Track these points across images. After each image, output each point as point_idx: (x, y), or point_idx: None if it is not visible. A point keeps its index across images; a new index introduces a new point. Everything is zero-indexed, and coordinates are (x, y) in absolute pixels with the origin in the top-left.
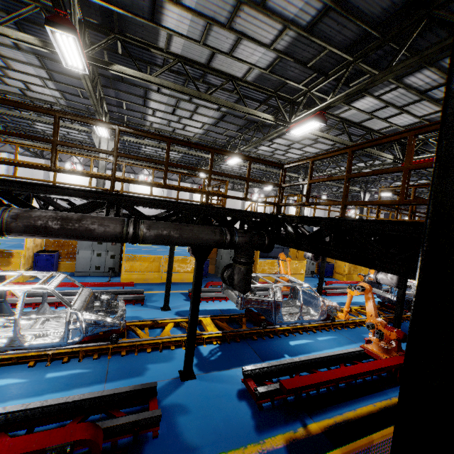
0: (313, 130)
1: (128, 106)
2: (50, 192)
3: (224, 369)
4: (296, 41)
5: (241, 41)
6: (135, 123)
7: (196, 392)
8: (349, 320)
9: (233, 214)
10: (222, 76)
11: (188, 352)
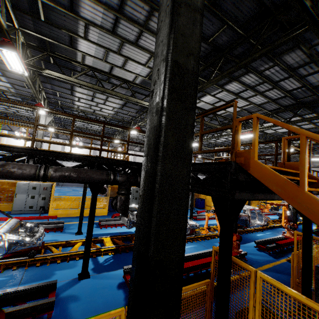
0: None
1: (61, 94)
2: None
3: (112, 270)
4: None
5: (128, 61)
6: (67, 105)
7: (87, 286)
8: (206, 235)
9: (118, 163)
10: (120, 80)
11: (84, 258)
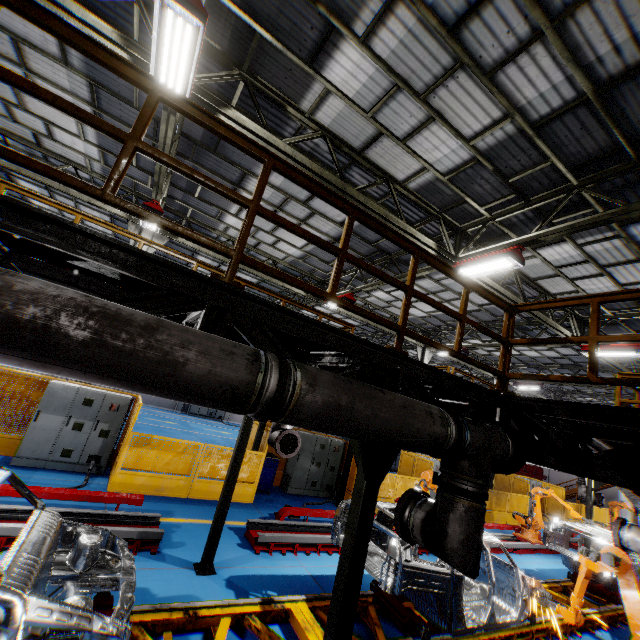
0: (482, 276)
1: (204, 193)
2: (78, 247)
3: None
4: (510, 141)
5: (430, 124)
6: (202, 222)
7: None
8: (554, 620)
9: (437, 380)
10: (376, 173)
11: None
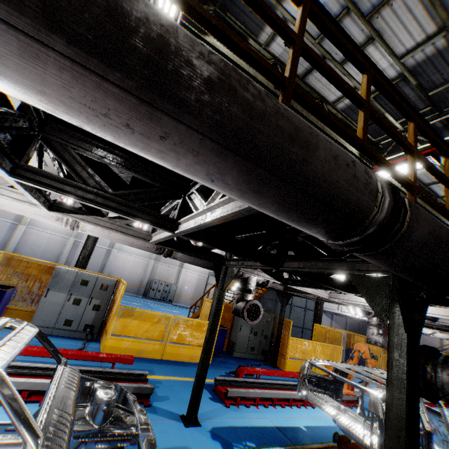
0: (391, 179)
1: None
2: None
3: None
4: (437, 56)
5: (367, 46)
6: None
7: None
8: None
9: None
10: (313, 95)
11: None
